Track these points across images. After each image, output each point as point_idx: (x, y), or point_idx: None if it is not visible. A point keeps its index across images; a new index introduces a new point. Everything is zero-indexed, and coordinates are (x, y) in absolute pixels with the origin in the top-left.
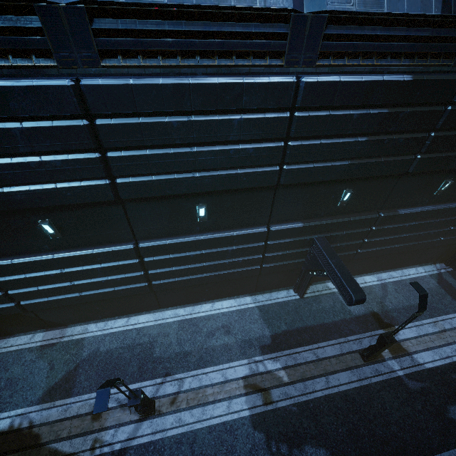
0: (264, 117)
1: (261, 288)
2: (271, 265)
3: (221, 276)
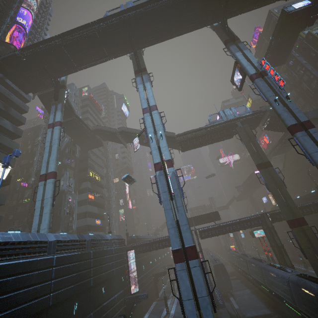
0: (44, 271)
1: None
2: None
3: None
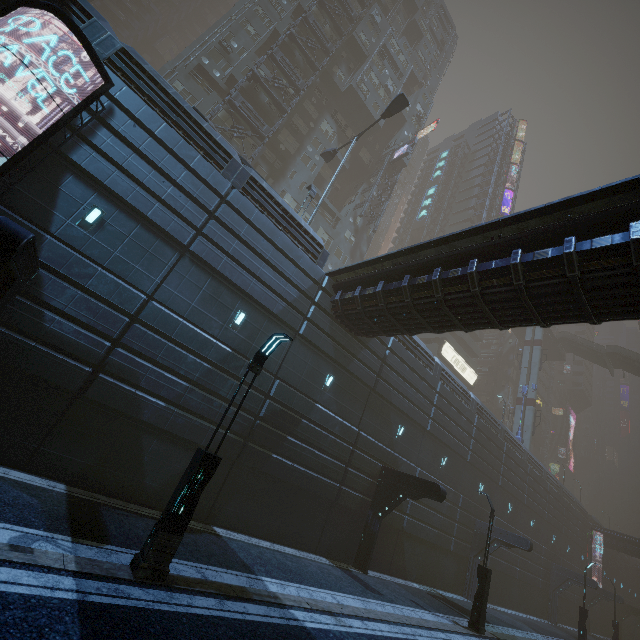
0: (545, 491)
1: (536, 610)
2: (542, 580)
3: (532, 579)
